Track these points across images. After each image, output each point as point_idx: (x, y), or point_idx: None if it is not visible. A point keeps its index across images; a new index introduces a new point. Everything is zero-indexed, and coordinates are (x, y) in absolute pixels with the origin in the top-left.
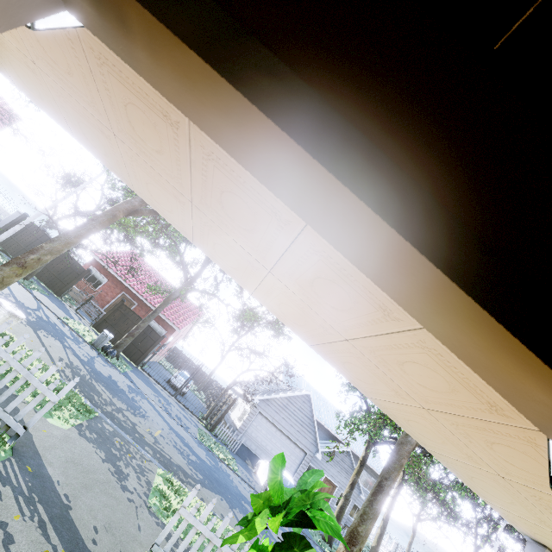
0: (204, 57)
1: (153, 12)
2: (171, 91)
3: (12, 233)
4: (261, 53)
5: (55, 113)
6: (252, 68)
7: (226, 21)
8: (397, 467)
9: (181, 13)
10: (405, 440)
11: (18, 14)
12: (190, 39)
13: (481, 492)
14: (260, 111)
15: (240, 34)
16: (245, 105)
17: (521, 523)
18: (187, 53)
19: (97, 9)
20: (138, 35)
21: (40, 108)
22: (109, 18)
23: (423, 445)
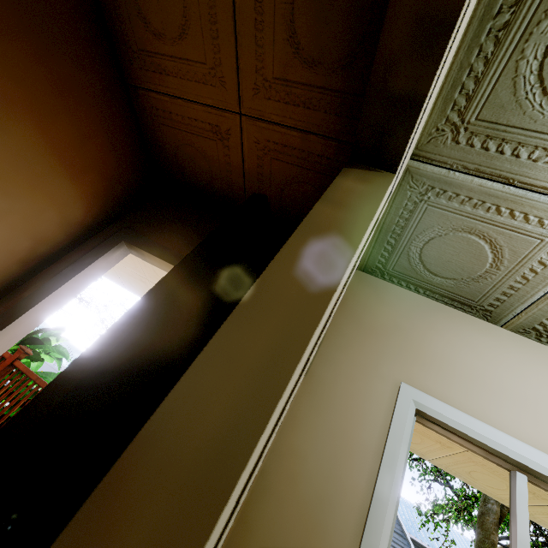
0: (159, 258)
1: (148, 252)
2: (156, 264)
3: None
4: (173, 252)
5: (115, 278)
6: (170, 256)
7: (164, 248)
8: (487, 546)
9: (154, 250)
10: (485, 508)
11: (120, 259)
12: (156, 255)
13: (494, 493)
14: (171, 265)
15: (168, 250)
16: (169, 264)
17: (543, 516)
18: (156, 258)
19: (138, 253)
20: (146, 256)
21: (107, 278)
22: (140, 254)
23: (423, 457)
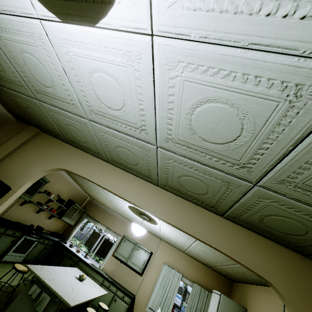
0: None
1: None
2: None
3: (97, 243)
4: None
5: None
6: None
7: None
8: None
9: None
10: None
11: None
12: None
13: None
14: None
15: None
16: None
17: None
18: None
19: None
20: None
21: None
22: None
23: None
